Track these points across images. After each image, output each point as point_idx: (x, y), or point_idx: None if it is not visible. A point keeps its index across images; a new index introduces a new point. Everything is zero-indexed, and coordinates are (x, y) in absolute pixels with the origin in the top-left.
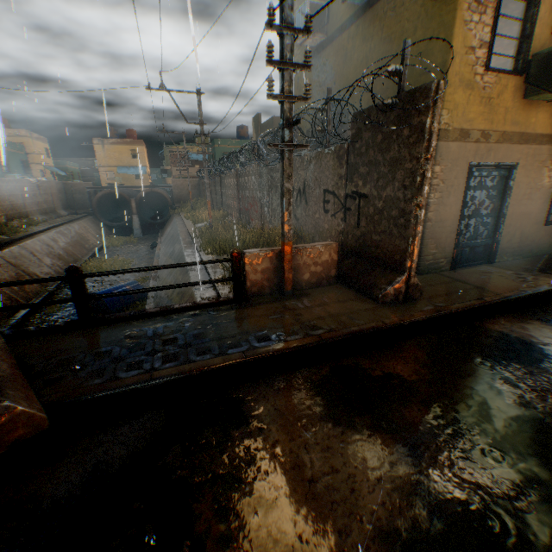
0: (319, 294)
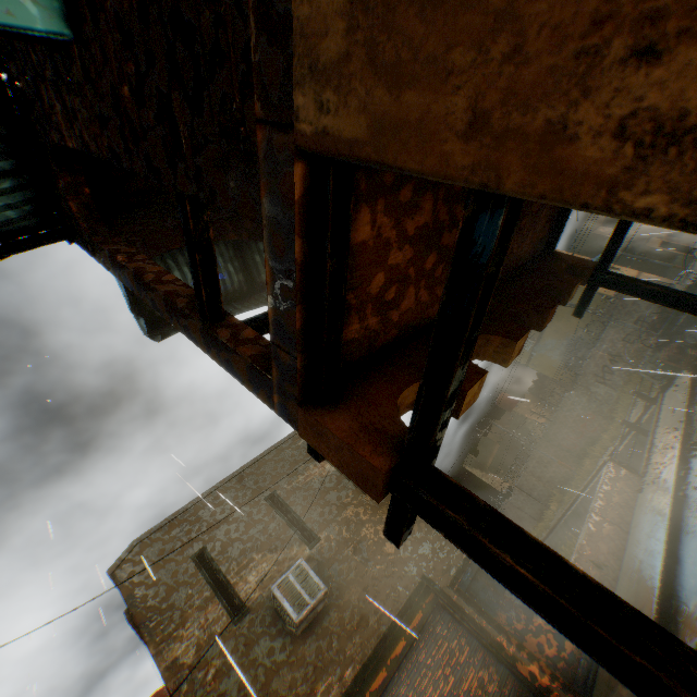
0: None
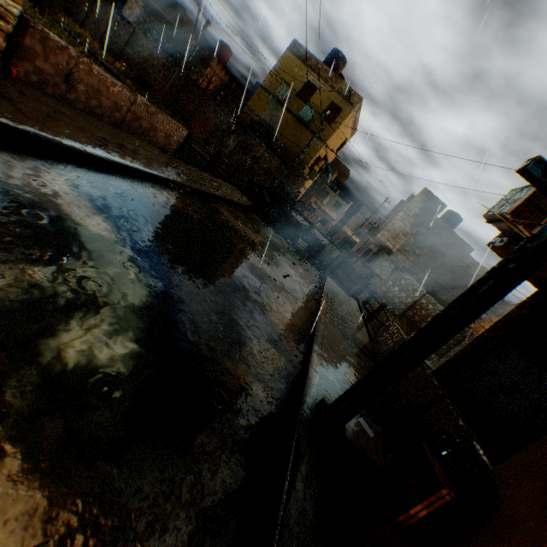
0: None
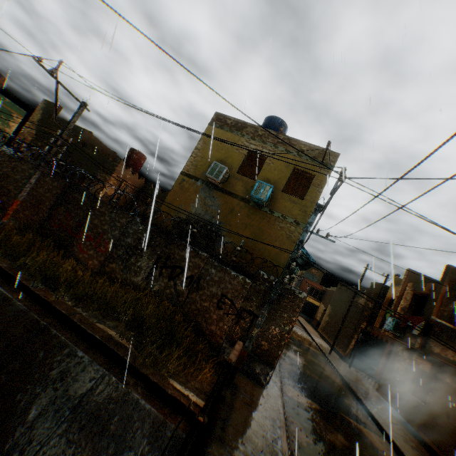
0: (239, 382)
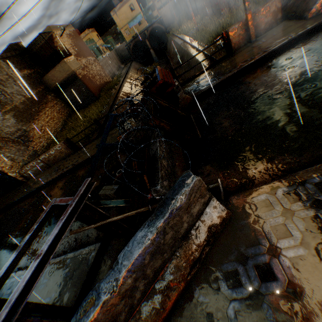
0: (270, 33)
